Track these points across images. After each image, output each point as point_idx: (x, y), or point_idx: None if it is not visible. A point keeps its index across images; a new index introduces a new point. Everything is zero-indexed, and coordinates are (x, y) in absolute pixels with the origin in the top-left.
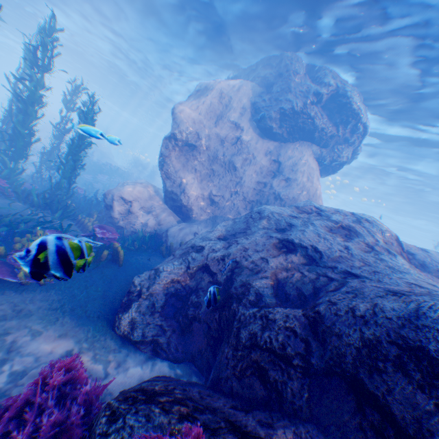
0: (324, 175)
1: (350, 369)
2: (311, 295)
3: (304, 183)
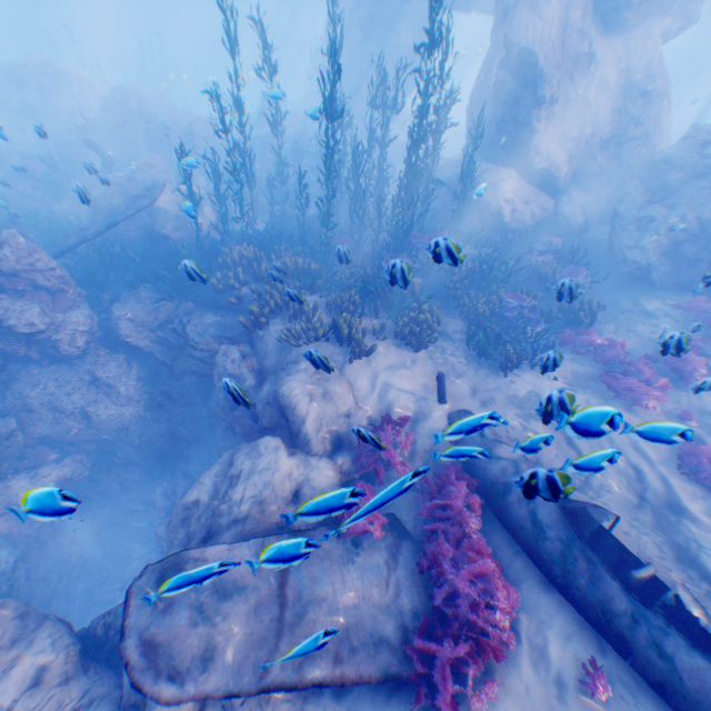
0: None
1: None
2: None
3: (662, 91)
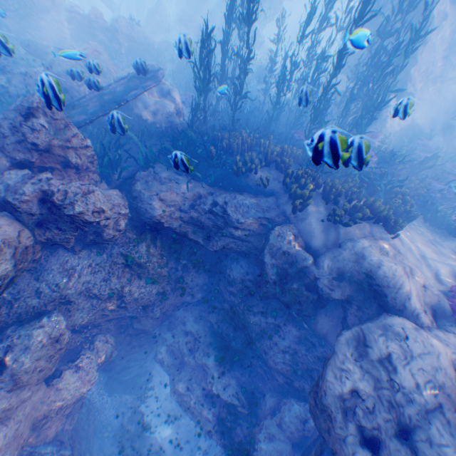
0: None
1: None
2: None
3: None
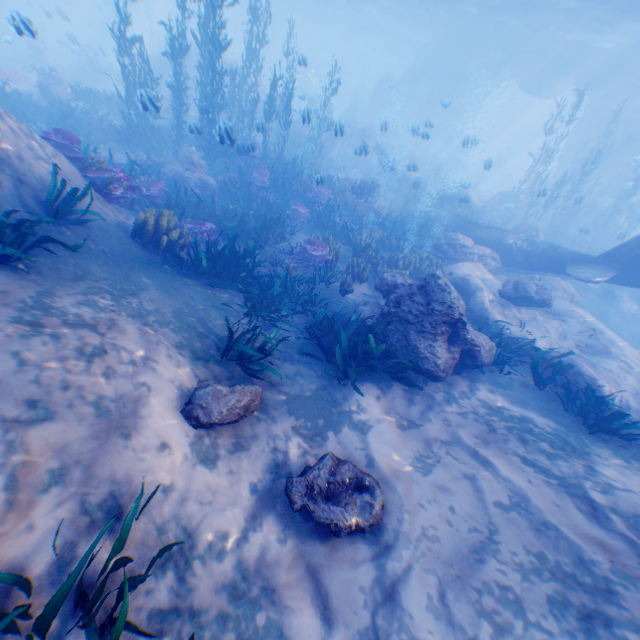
0: None
1: None
2: None
3: None
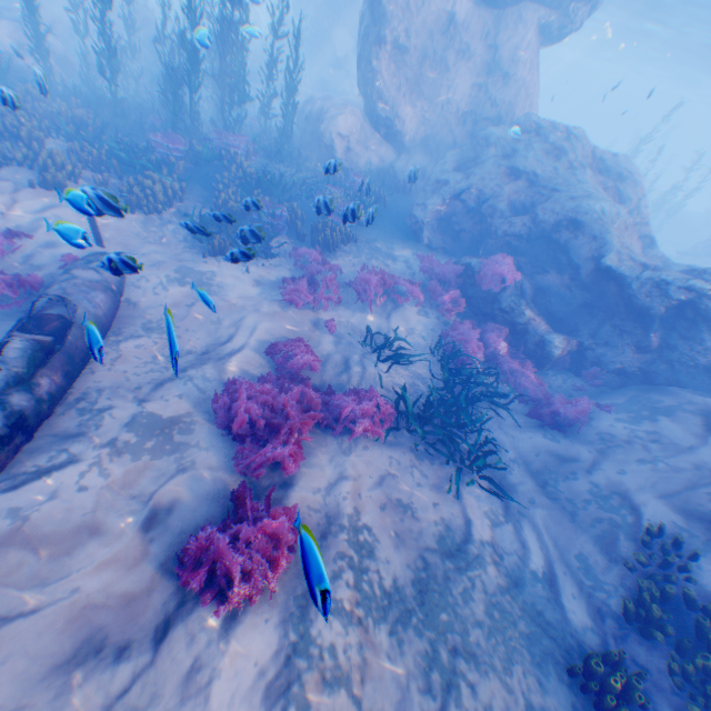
0: (545, 47)
1: (546, 235)
2: (529, 208)
3: (523, 80)
